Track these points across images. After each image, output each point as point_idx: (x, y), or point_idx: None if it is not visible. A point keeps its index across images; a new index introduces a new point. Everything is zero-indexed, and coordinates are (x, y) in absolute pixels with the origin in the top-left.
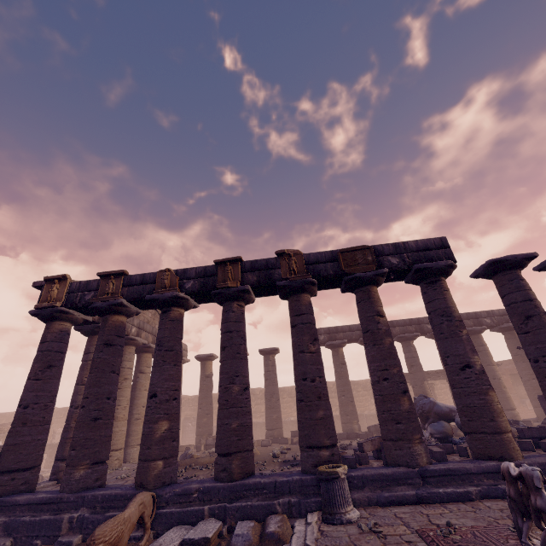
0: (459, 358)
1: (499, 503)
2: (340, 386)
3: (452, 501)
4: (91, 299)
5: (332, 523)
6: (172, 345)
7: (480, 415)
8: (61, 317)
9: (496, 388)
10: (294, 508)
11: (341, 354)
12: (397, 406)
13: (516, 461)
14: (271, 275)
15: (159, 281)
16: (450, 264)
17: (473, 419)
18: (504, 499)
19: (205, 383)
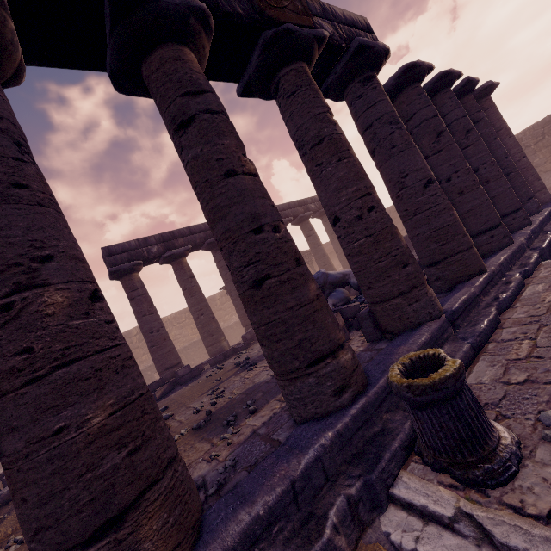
0: (421, 173)
1: (524, 310)
2: (196, 305)
3: (492, 332)
4: None
5: (511, 476)
6: None
7: (455, 233)
8: None
9: (326, 264)
10: (361, 506)
11: (187, 265)
12: (398, 242)
13: (489, 270)
14: None
15: None
16: (388, 48)
17: (447, 241)
18: (511, 307)
19: None
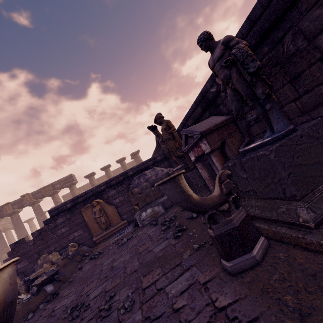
0: None
1: None
2: None
3: None
4: None
5: None
6: None
7: None
8: None
9: None
10: None
11: None
12: None
13: None
14: (22, 203)
15: None
16: (72, 183)
17: None
18: None
19: (32, 229)
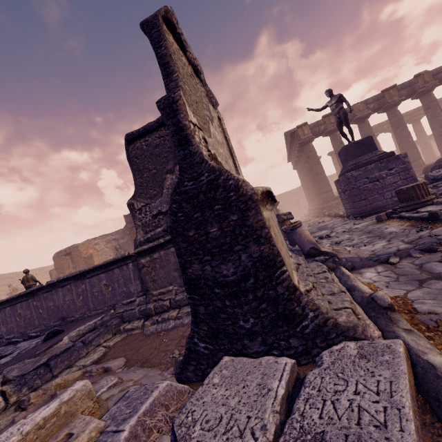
0: None
1: None
2: None
3: None
4: (327, 127)
5: None
6: (373, 134)
7: None
8: (311, 141)
9: None
10: None
11: None
12: None
13: None
14: (414, 88)
15: (356, 109)
16: None
17: None
18: None
19: None
